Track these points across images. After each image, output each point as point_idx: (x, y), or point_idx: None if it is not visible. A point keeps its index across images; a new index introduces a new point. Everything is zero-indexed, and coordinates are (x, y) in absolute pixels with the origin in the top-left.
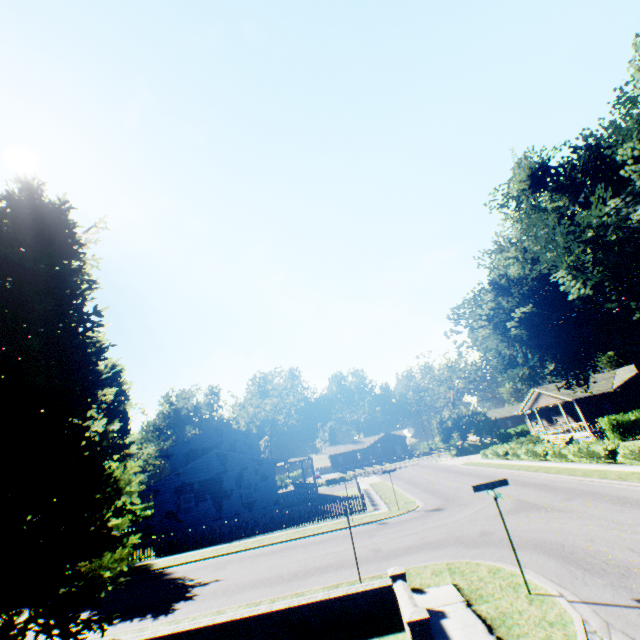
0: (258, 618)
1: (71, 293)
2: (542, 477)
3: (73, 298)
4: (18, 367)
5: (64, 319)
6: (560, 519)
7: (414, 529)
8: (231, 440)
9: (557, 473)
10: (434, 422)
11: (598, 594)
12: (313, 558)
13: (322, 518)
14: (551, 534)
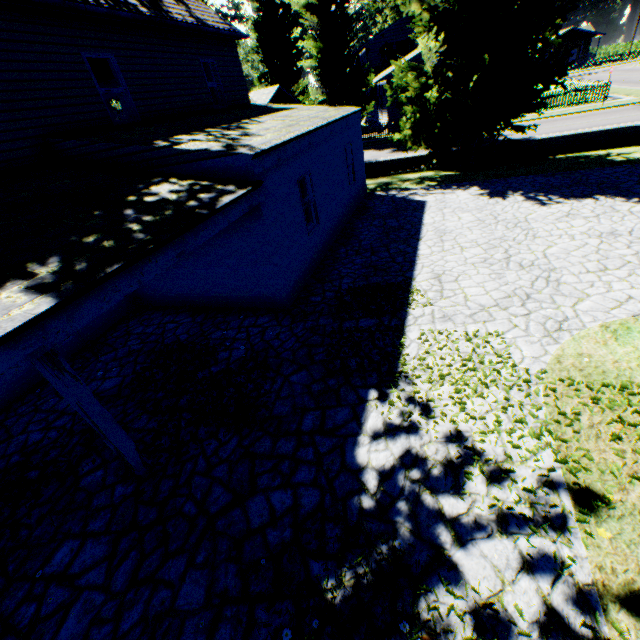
0: (634, 128)
1: None
2: None
3: None
4: None
5: None
6: None
7: None
8: None
9: None
10: None
11: None
12: (592, 123)
13: (556, 107)
14: None
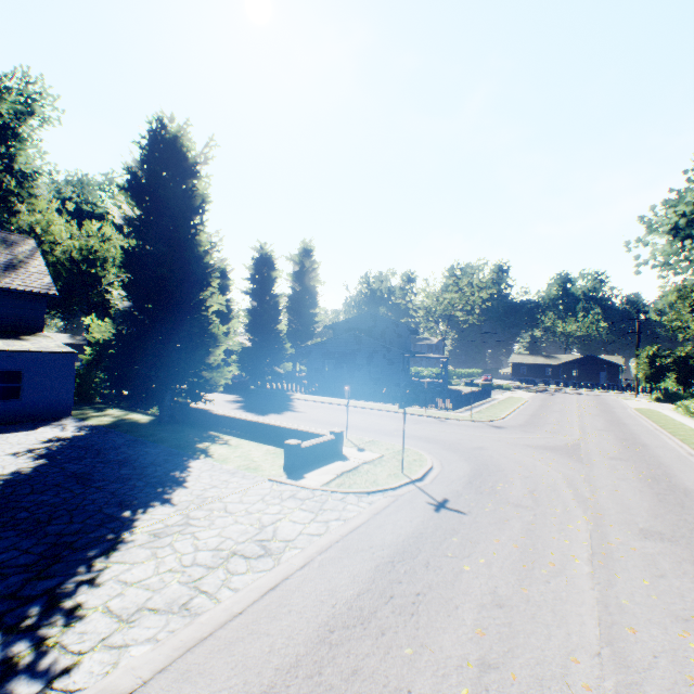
0: (265, 425)
1: (188, 209)
2: (665, 441)
3: (186, 214)
4: (161, 261)
5: (186, 228)
6: (555, 463)
7: (447, 430)
8: (382, 327)
9: (688, 443)
10: (642, 355)
11: (436, 489)
12: (360, 421)
13: (413, 405)
14: (515, 465)
